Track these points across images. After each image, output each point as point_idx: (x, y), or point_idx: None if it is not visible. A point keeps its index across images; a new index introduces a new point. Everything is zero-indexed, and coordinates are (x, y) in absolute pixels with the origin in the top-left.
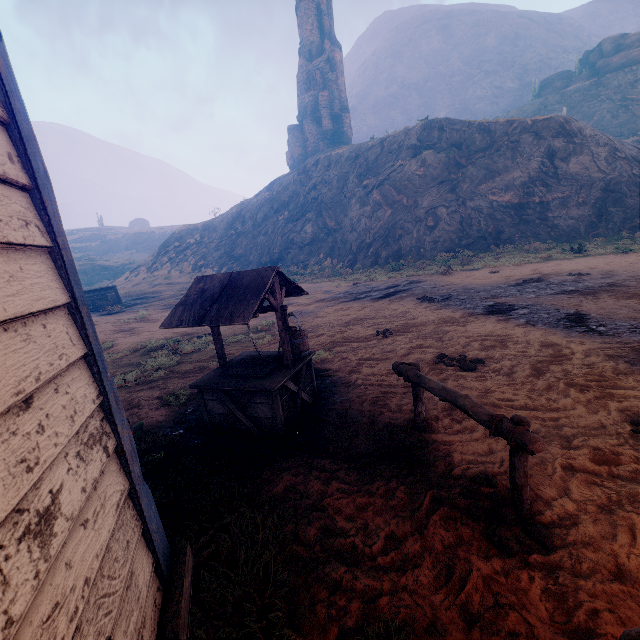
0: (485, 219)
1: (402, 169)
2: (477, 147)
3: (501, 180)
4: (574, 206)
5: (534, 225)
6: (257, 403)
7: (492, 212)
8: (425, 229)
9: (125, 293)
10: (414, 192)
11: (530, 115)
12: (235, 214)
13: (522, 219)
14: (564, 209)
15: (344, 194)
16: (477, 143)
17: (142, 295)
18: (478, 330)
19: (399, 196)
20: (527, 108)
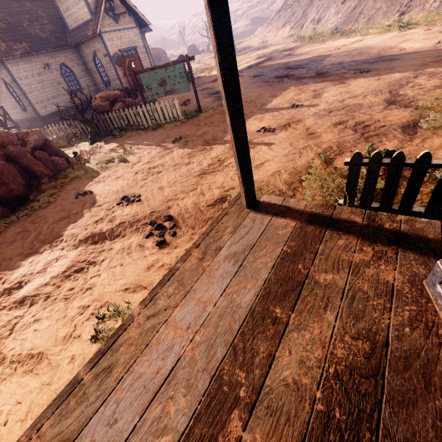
0: None
1: None
2: None
3: None
4: None
5: None
6: None
7: None
8: None
9: (246, 44)
10: None
11: None
12: None
13: None
14: None
15: None
16: None
17: (249, 46)
18: None
19: None
20: None
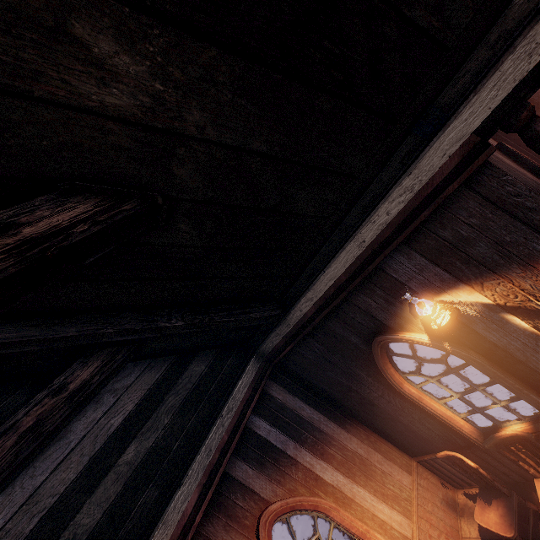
0: None
1: None
2: None
3: None
4: None
5: None
6: None
7: None
8: None
9: None
10: None
11: None
12: None
13: None
14: None
15: None
16: None
17: None
18: None
19: None
20: None
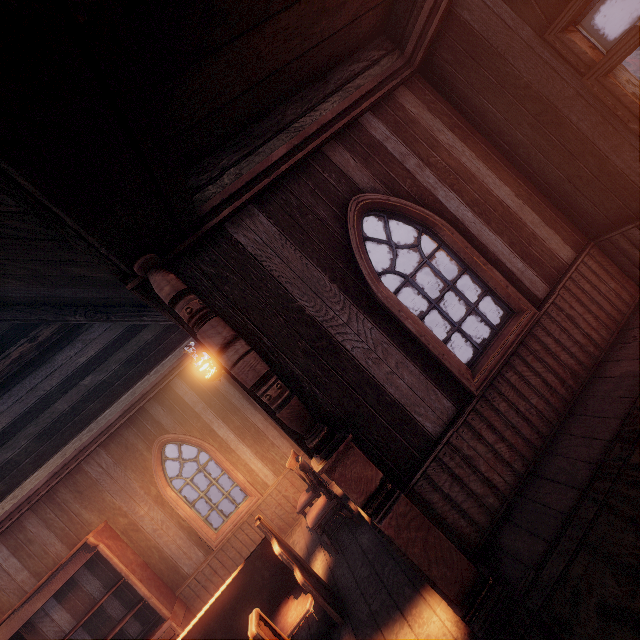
0: None
1: None
2: None
3: None
4: None
5: None
6: None
7: None
8: None
9: None
10: None
11: None
12: None
13: None
14: None
15: None
16: None
17: None
18: None
19: None
20: None
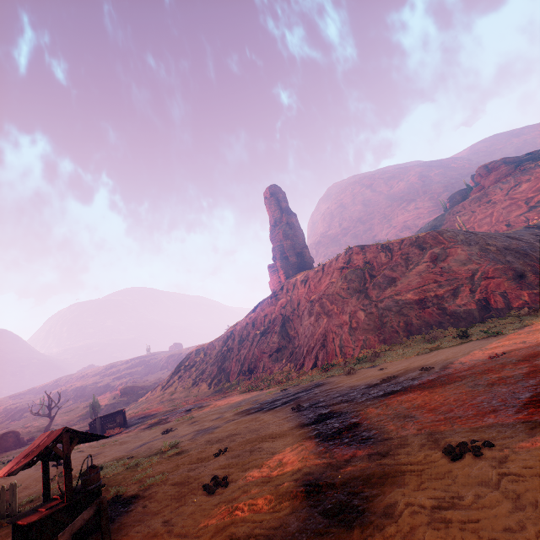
0: (395, 315)
1: (333, 285)
2: (383, 261)
3: (401, 283)
4: (464, 294)
5: (435, 315)
6: (31, 535)
7: (399, 309)
8: (350, 330)
9: (138, 412)
10: (341, 301)
11: (444, 222)
12: (229, 333)
13: (425, 311)
14: (456, 298)
15: (300, 308)
16: (383, 258)
17: (147, 413)
18: (274, 446)
19: (331, 306)
20: (440, 218)
